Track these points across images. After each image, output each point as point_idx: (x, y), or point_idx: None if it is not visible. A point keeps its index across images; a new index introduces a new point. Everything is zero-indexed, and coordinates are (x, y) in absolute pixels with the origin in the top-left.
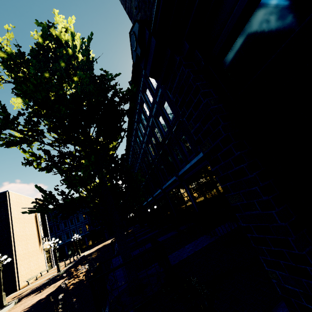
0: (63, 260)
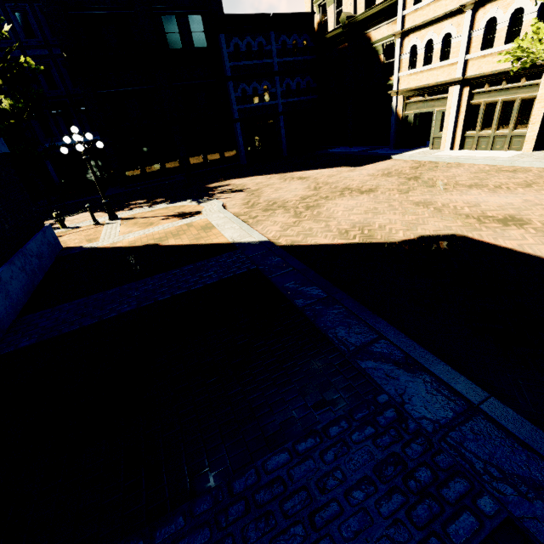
0: None
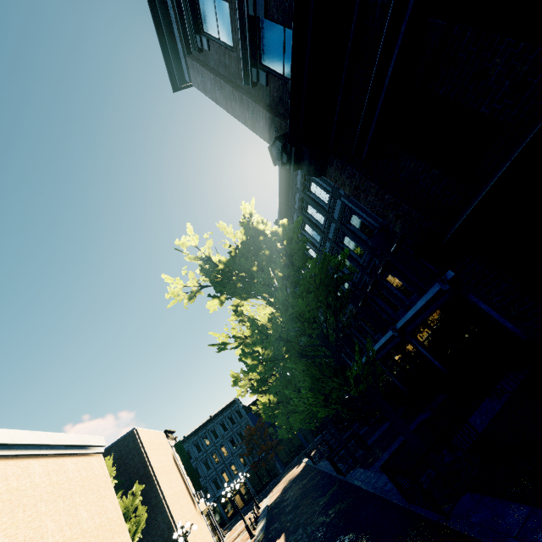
0: (223, 529)
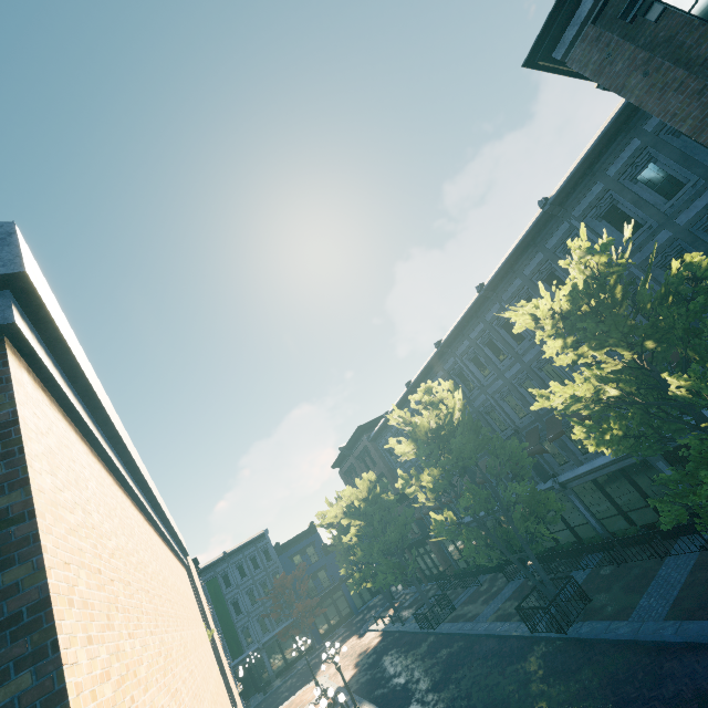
0: None
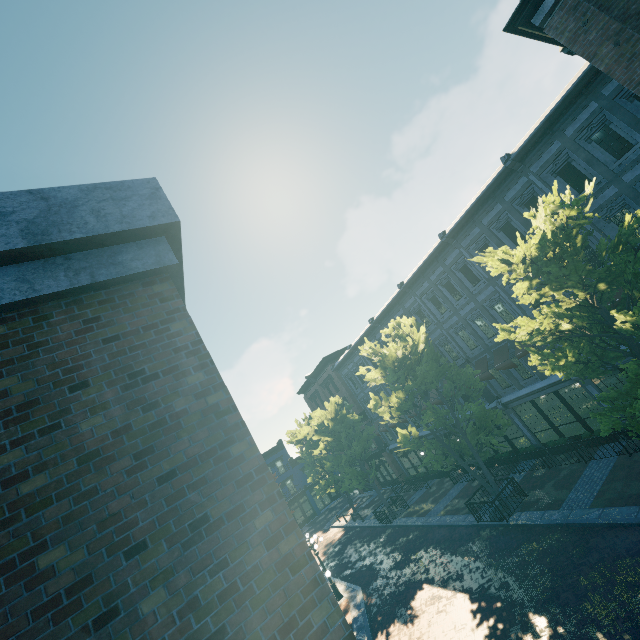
0: None
